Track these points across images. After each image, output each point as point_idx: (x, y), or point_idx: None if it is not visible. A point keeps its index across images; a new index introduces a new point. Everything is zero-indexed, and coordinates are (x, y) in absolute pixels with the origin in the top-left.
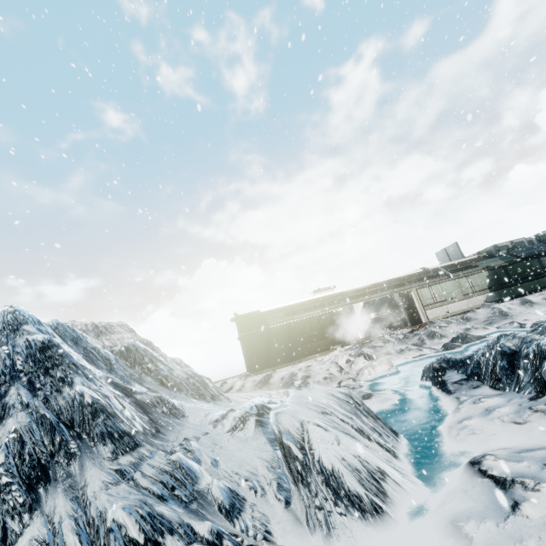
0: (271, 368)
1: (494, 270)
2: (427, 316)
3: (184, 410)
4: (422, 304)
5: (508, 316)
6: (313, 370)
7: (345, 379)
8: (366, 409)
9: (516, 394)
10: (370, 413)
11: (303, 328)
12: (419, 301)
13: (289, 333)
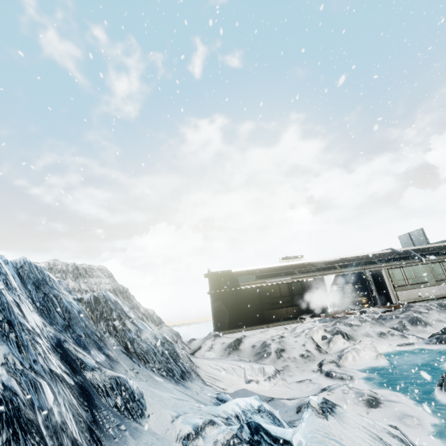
0: (239, 330)
1: None
2: (398, 298)
3: (145, 403)
4: (393, 284)
5: None
6: (287, 343)
7: (327, 361)
8: None
9: None
10: None
11: (273, 293)
12: (390, 281)
13: (259, 297)
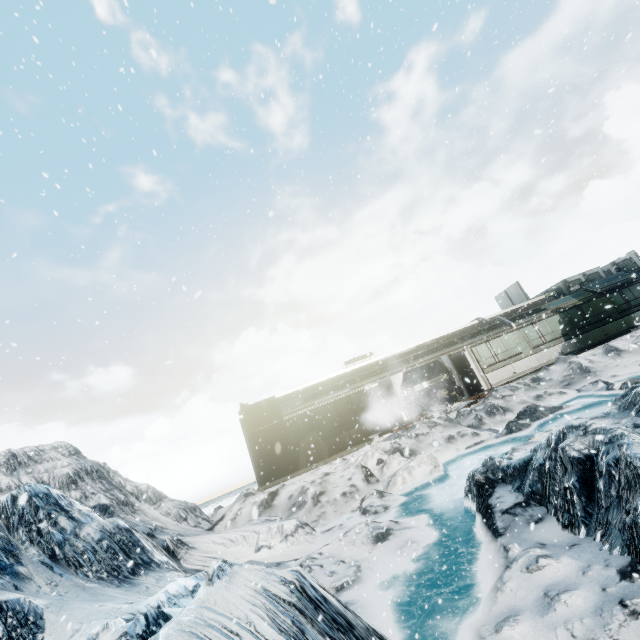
0: (288, 476)
1: (566, 311)
2: (489, 381)
3: (44, 624)
4: (480, 365)
5: (591, 373)
6: (330, 481)
7: (370, 494)
8: (330, 610)
9: (598, 550)
10: (337, 618)
11: (328, 416)
12: (476, 362)
13: (310, 425)
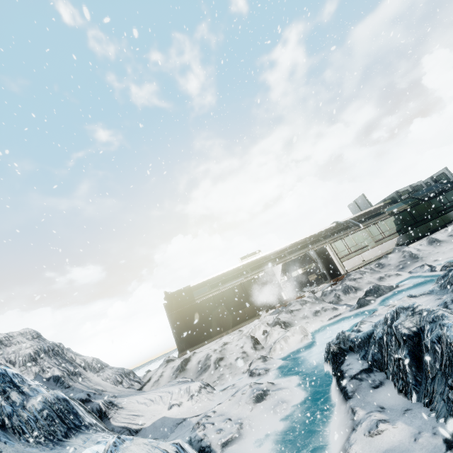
0: (200, 345)
1: (399, 214)
2: (345, 268)
3: None
4: (338, 256)
5: (419, 259)
6: (228, 349)
7: (256, 359)
8: None
9: (427, 417)
10: None
11: (228, 298)
12: (335, 254)
13: (215, 306)
